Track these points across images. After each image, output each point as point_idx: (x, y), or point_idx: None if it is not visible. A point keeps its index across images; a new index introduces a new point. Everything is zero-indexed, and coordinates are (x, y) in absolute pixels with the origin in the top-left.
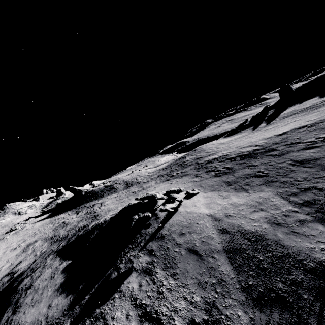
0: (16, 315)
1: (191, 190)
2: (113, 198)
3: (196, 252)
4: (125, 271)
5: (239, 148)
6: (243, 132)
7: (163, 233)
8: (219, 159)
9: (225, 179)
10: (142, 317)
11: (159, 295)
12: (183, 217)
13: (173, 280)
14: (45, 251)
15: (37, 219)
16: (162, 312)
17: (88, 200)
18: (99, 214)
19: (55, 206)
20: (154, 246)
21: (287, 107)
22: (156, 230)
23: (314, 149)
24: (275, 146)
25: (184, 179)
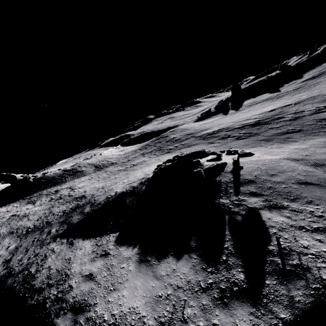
0: (91, 311)
1: (228, 149)
2: (87, 180)
3: (310, 183)
4: (248, 213)
5: (235, 122)
6: (215, 117)
7: (248, 179)
8: (223, 130)
9: (255, 138)
10: None
11: (322, 218)
12: (254, 164)
13: (315, 206)
14: (16, 246)
15: None
16: None
17: (42, 188)
18: (84, 194)
19: None
20: (250, 189)
21: (243, 100)
22: (234, 178)
23: (325, 112)
24: (280, 116)
25: (197, 147)
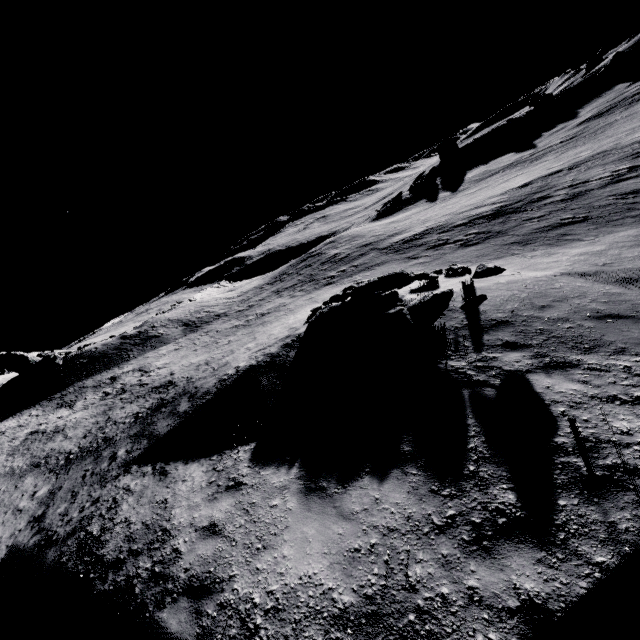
0: (225, 591)
1: (448, 266)
2: (173, 353)
3: (617, 316)
4: (506, 381)
5: (455, 214)
6: (412, 208)
7: (496, 318)
8: (433, 232)
9: (499, 242)
10: None
11: None
12: (504, 290)
13: (633, 356)
14: (51, 490)
15: None
16: None
17: (83, 375)
18: (172, 380)
19: None
20: (503, 337)
21: (464, 171)
22: (470, 320)
23: (630, 179)
24: (543, 194)
25: (385, 268)
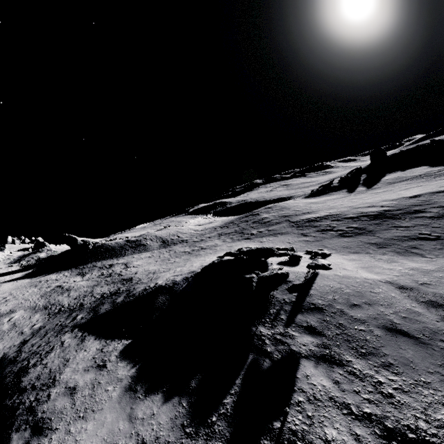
0: (47, 437)
1: (317, 250)
2: (146, 258)
3: (405, 333)
4: (283, 358)
5: (353, 208)
6: (334, 194)
7: (315, 303)
8: (329, 218)
9: (364, 239)
10: (388, 438)
11: (389, 399)
12: (336, 282)
13: (392, 374)
14: (41, 326)
15: (4, 278)
16: (422, 430)
17: (98, 258)
18: (133, 277)
19: (34, 263)
20: (310, 320)
21: (385, 173)
22: (297, 298)
23: None
24: (420, 208)
25: (283, 238)
